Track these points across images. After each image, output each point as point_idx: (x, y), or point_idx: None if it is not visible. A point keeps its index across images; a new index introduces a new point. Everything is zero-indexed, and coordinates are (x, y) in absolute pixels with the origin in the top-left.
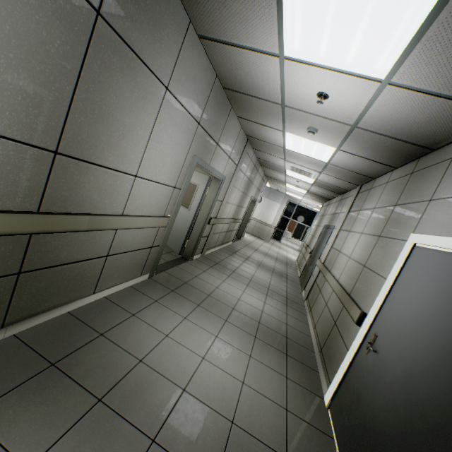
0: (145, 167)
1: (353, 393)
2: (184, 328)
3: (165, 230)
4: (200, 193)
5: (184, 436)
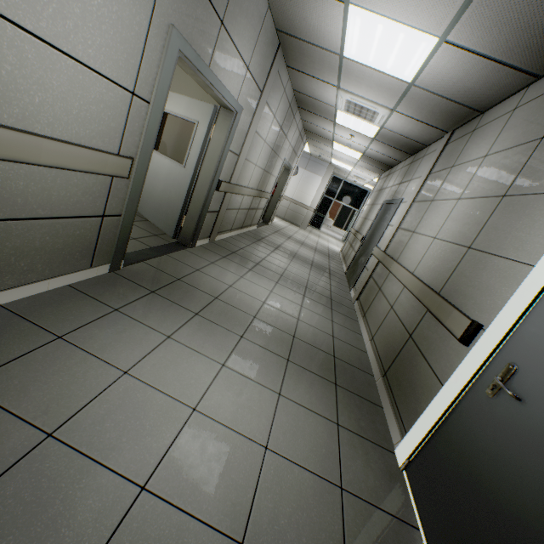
0: None
1: (461, 463)
2: (164, 355)
3: (129, 186)
4: (201, 137)
5: None
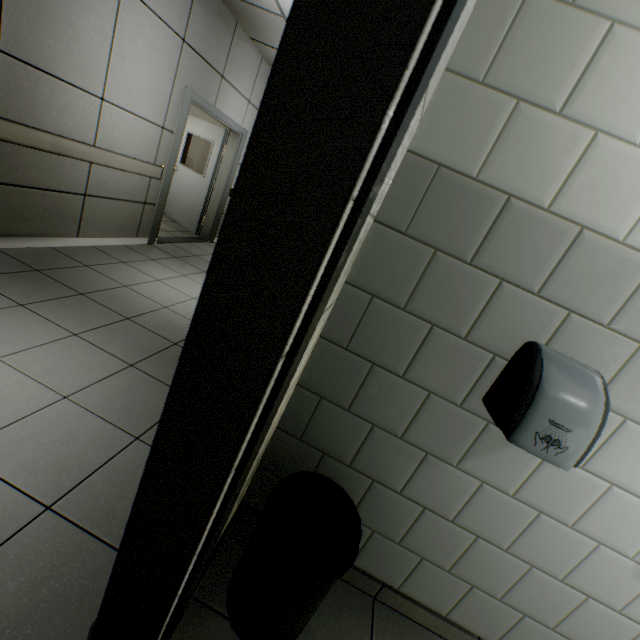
0: (113, 90)
1: None
2: (181, 280)
3: (161, 186)
4: (216, 154)
5: (157, 323)
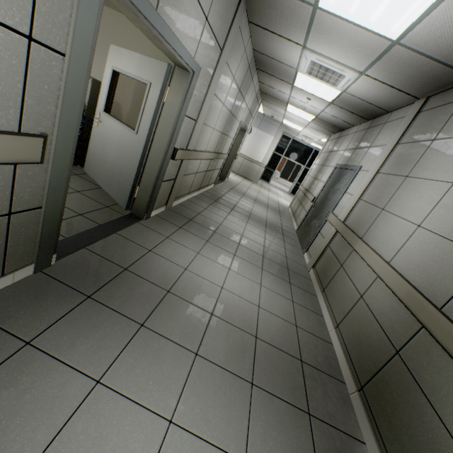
0: None
1: None
2: (85, 425)
3: (47, 171)
4: (154, 100)
5: None
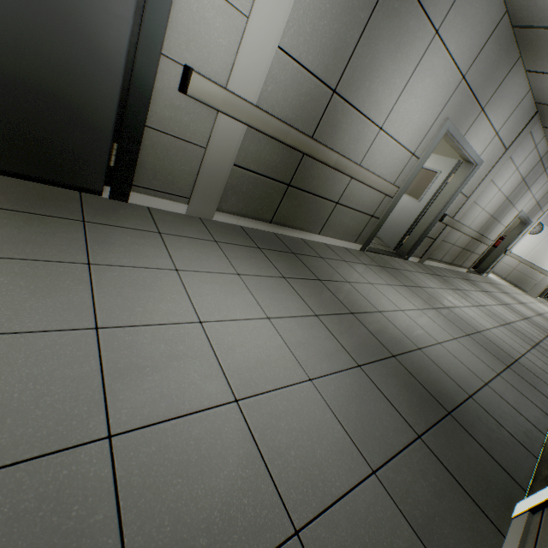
0: (390, 121)
1: None
2: (387, 288)
3: (389, 203)
4: (439, 182)
5: (375, 326)
